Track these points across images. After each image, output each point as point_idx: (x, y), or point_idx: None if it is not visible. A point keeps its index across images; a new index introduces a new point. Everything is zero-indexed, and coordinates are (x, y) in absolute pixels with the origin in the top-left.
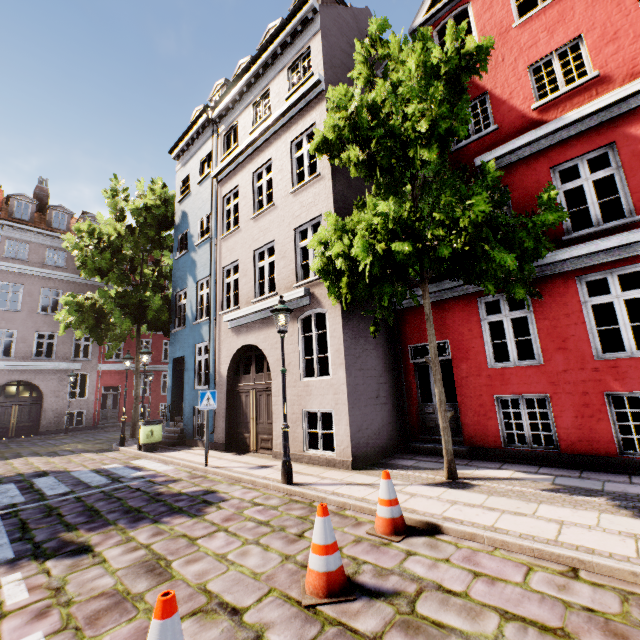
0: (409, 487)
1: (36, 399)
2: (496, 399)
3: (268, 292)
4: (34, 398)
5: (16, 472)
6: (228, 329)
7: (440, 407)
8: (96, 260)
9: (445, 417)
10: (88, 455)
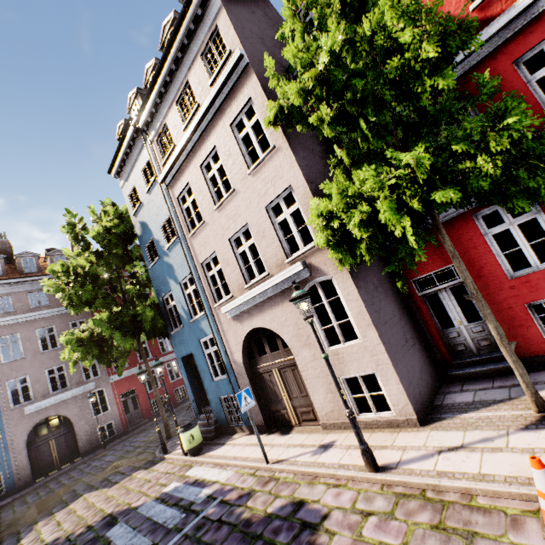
0: (512, 439)
1: (67, 428)
2: (527, 307)
3: (258, 274)
4: (65, 427)
5: (84, 525)
6: (228, 319)
7: (501, 341)
8: (80, 295)
9: (511, 350)
10: (140, 475)
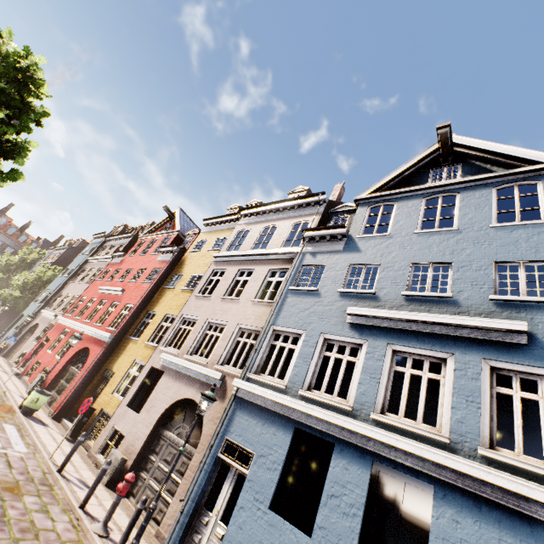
0: None
1: None
2: None
3: None
4: None
5: None
6: None
7: None
8: None
9: None
10: None
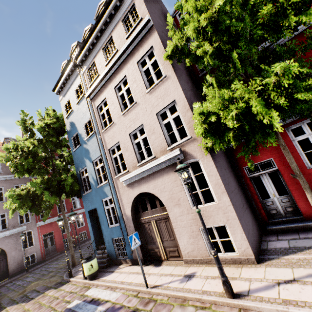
0: None
1: (2, 256)
2: None
3: (147, 157)
4: (1, 256)
5: None
6: (124, 186)
7: None
8: (23, 164)
9: None
10: (50, 293)
